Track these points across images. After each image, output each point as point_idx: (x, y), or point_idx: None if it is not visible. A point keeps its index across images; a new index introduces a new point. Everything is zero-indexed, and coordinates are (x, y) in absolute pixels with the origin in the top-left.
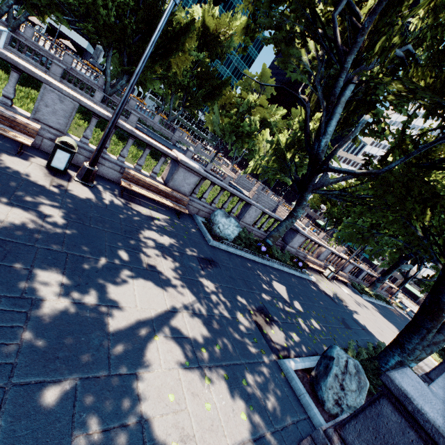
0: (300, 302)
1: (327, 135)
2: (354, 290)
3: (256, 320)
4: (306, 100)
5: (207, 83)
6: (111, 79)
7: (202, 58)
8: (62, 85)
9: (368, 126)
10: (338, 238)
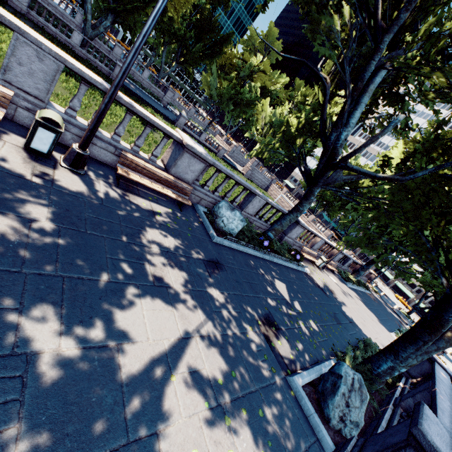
0: (299, 301)
1: (348, 128)
2: (340, 277)
3: (264, 331)
4: (328, 80)
5: (206, 36)
6: (92, 17)
7: (203, 3)
8: (40, 36)
9: (388, 118)
10: (345, 241)
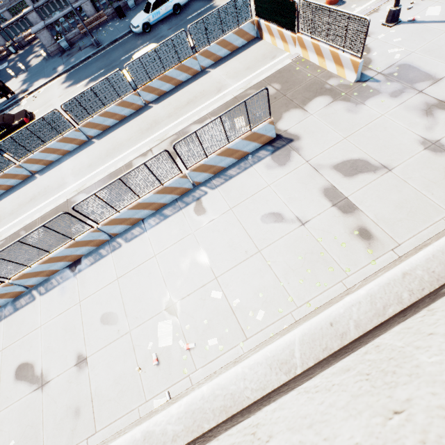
0: None
1: None
2: None
3: None
4: None
5: None
6: None
7: None
8: None
9: None
10: None
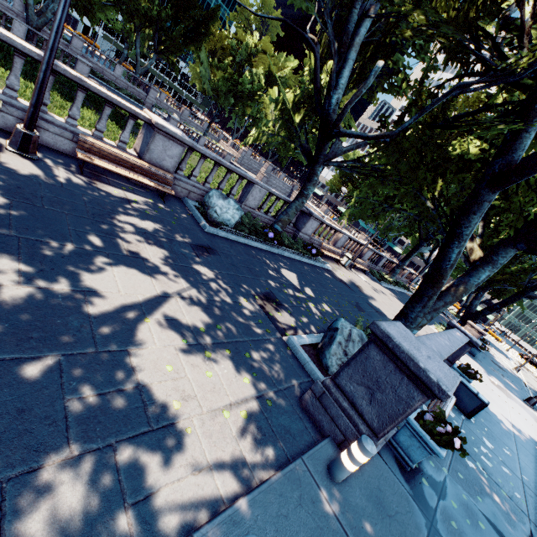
0: (311, 289)
1: (338, 90)
2: (373, 278)
3: (262, 304)
4: (316, 41)
5: (187, 14)
6: (35, 1)
7: None
8: None
9: (387, 79)
10: (350, 216)
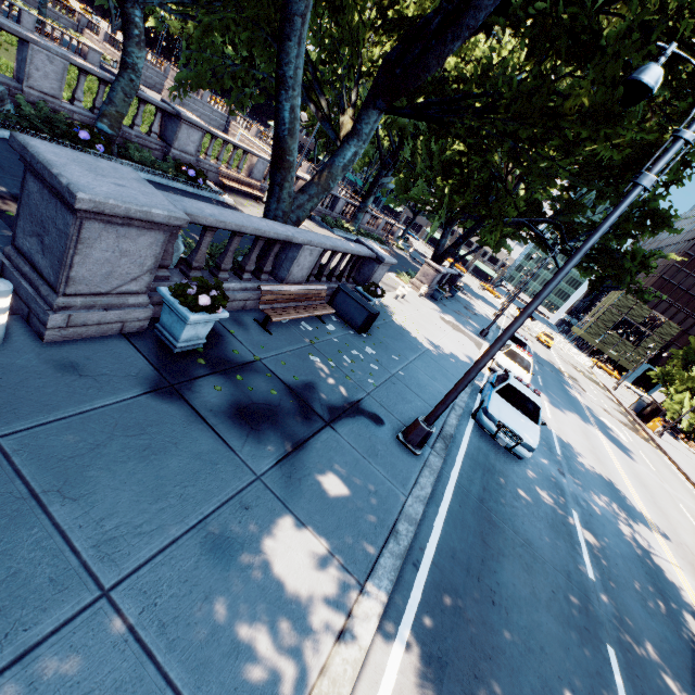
0: None
1: None
2: (324, 226)
3: None
4: None
5: None
6: None
7: None
8: None
9: None
10: (181, 85)
